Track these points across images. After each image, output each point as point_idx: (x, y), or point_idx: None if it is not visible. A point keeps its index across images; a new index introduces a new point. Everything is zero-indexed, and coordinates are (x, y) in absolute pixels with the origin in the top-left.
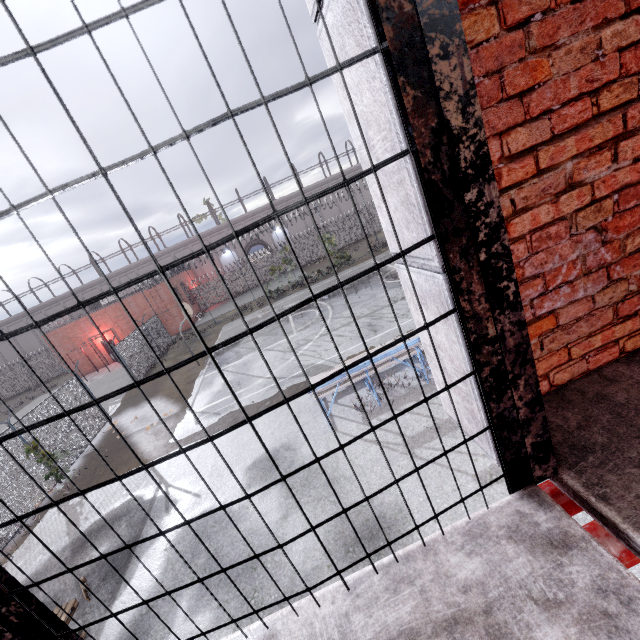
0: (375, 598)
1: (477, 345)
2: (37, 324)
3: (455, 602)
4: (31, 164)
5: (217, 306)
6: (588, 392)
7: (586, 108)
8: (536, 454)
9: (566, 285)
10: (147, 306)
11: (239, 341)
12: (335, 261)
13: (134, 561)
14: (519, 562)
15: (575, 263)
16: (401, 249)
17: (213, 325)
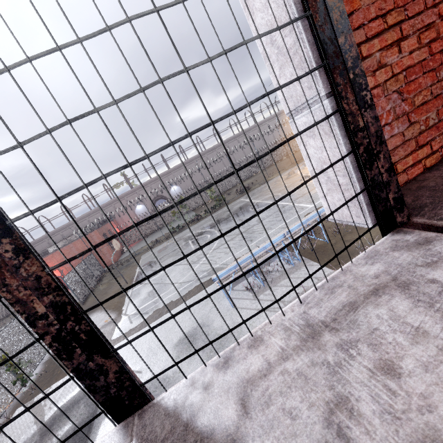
0: (320, 300)
1: (354, 132)
2: (116, 102)
3: (372, 283)
4: (119, 2)
5: (135, 244)
6: (412, 188)
7: (381, 24)
8: (396, 206)
9: (387, 126)
10: (84, 248)
11: (155, 263)
12: (215, 203)
13: (94, 431)
14: (404, 256)
15: (390, 112)
16: (309, 69)
17: (134, 256)
